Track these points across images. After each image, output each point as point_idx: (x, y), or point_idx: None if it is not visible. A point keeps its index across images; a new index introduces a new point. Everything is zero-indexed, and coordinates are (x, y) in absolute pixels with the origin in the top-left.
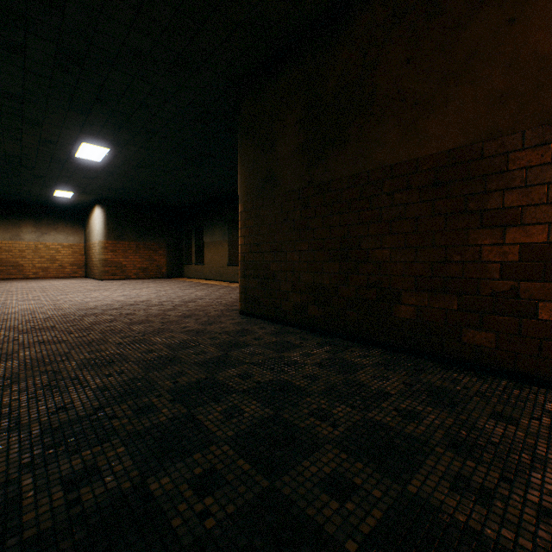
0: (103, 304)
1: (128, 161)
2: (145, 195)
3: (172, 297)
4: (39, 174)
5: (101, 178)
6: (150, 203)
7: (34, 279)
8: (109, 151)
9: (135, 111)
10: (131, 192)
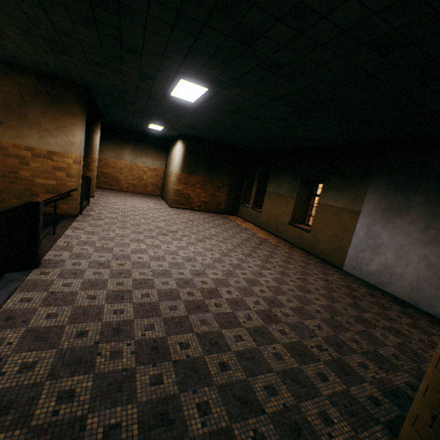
0: (167, 289)
1: (222, 104)
2: (223, 137)
3: (241, 283)
4: (138, 109)
5: (189, 118)
6: (223, 143)
7: (125, 193)
8: (206, 91)
9: (272, 25)
10: (211, 133)
